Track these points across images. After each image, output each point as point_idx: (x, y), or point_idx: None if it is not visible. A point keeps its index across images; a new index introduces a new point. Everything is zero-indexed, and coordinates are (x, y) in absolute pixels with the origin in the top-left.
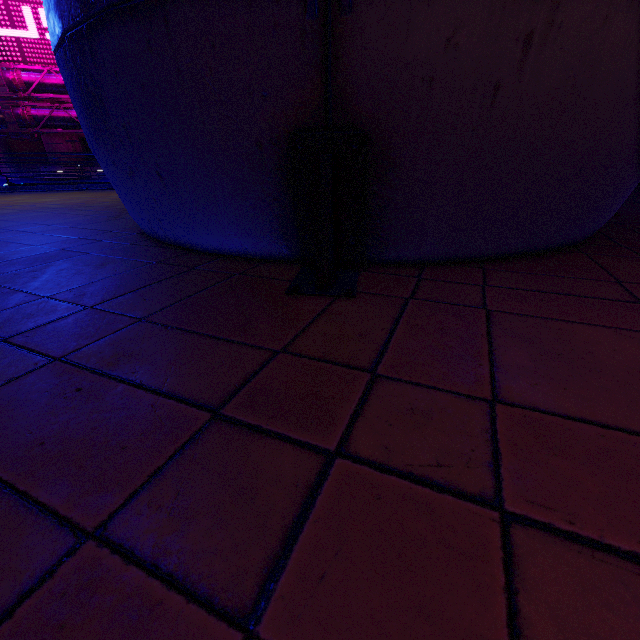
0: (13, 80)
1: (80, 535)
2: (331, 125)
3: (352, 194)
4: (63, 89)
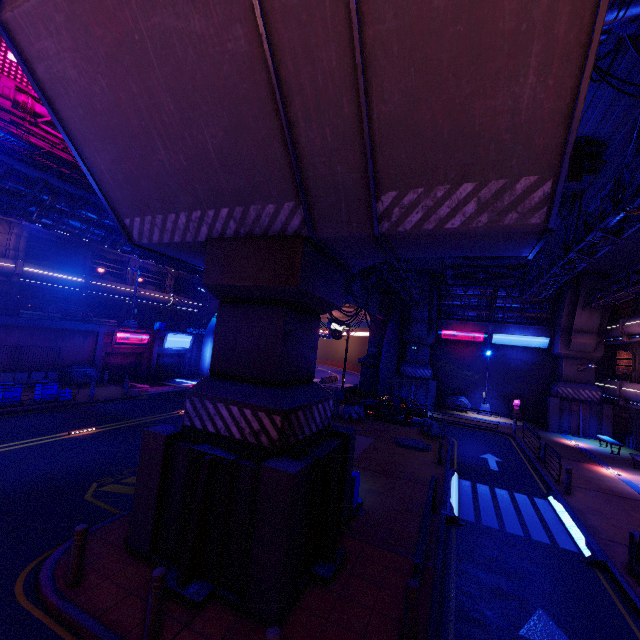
0: (23, 101)
1: None
2: None
3: None
4: None
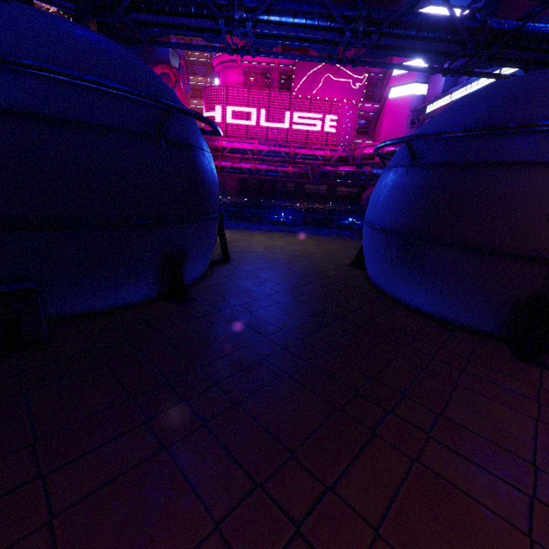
0: (218, 146)
1: (535, 419)
2: (547, 303)
3: (548, 326)
4: (242, 151)
